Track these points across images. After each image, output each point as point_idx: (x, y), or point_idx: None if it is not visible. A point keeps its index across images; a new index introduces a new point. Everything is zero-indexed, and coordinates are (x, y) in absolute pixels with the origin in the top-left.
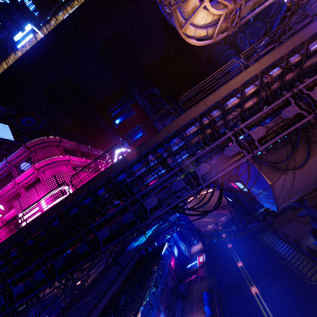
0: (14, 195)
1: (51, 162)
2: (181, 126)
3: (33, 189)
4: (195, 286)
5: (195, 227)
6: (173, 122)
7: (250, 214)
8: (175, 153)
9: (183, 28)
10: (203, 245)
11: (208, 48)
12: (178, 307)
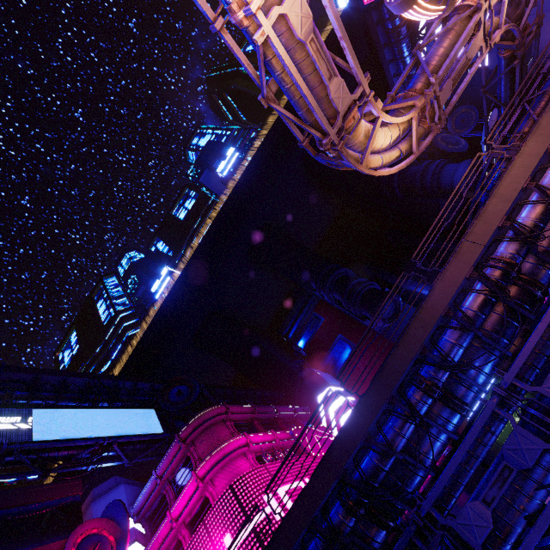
0: (172, 549)
1: (220, 458)
2: (447, 303)
3: (202, 527)
4: None
5: None
6: (425, 303)
7: None
8: (462, 365)
9: (363, 163)
10: None
11: (396, 179)
12: None
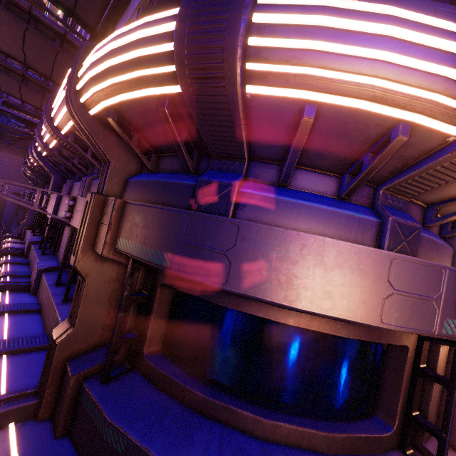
0: None
1: None
2: None
3: None
4: None
5: None
6: None
7: None
8: None
9: None
10: None
11: None
12: None
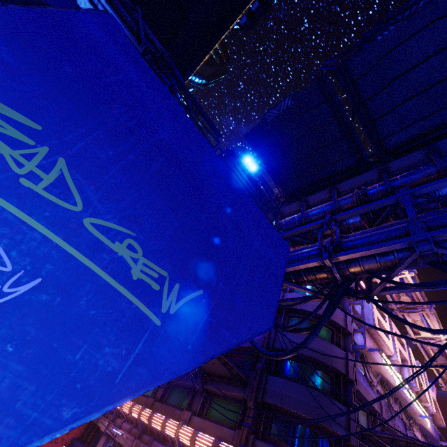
0: None
1: None
2: None
3: None
4: None
5: None
6: None
7: None
8: None
9: None
10: None
11: None
12: None
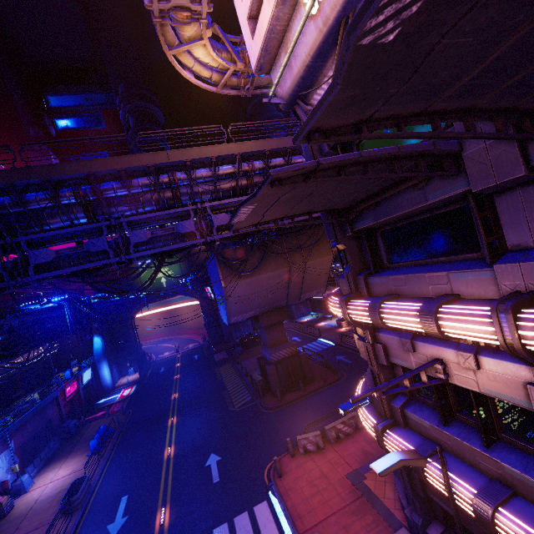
0: None
1: None
2: (126, 167)
3: None
4: (95, 424)
5: (145, 351)
6: (117, 158)
7: (224, 341)
8: (111, 202)
9: (171, 51)
10: (141, 374)
11: (258, 99)
12: (47, 448)
